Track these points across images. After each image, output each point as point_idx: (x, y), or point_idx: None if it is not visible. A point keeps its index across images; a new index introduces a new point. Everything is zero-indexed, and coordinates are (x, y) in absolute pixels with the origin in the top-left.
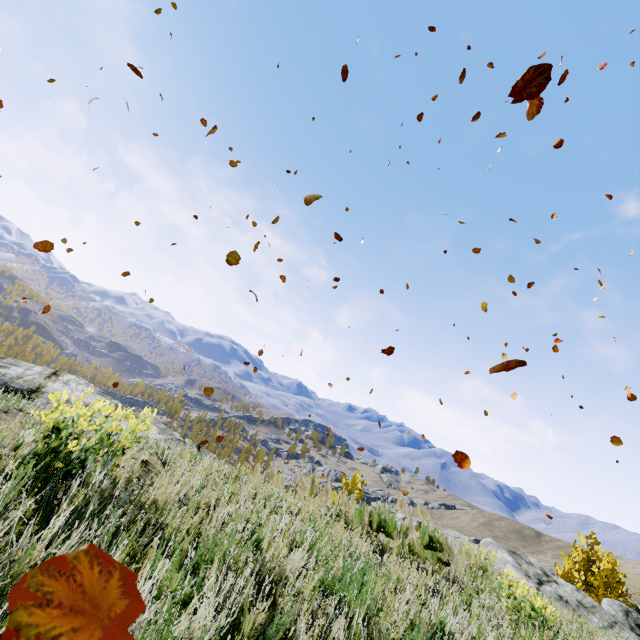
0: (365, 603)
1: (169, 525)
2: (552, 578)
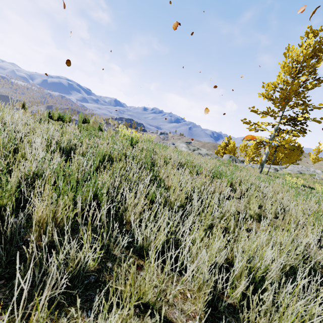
0: None
1: None
2: (199, 149)
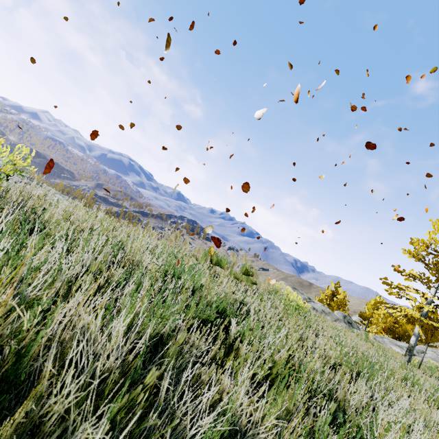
0: (193, 282)
1: (49, 228)
2: (312, 300)
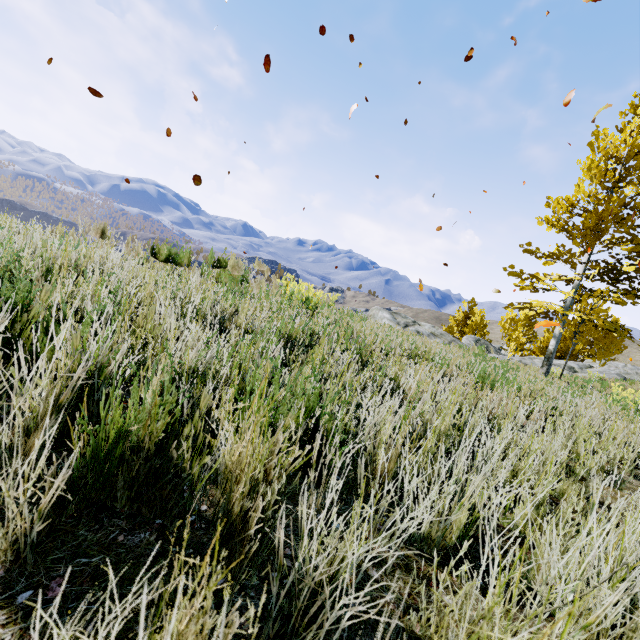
0: None
1: None
2: (418, 323)
